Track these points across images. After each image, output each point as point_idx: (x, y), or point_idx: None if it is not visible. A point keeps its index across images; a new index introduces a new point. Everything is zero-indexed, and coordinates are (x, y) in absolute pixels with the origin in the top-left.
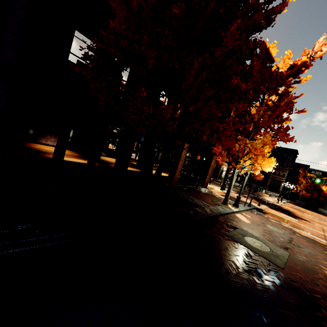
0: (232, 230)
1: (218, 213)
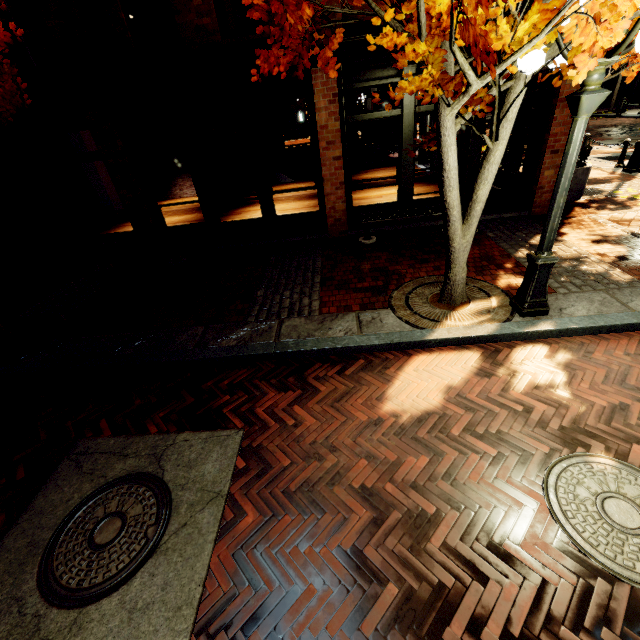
0: (161, 430)
1: (248, 352)
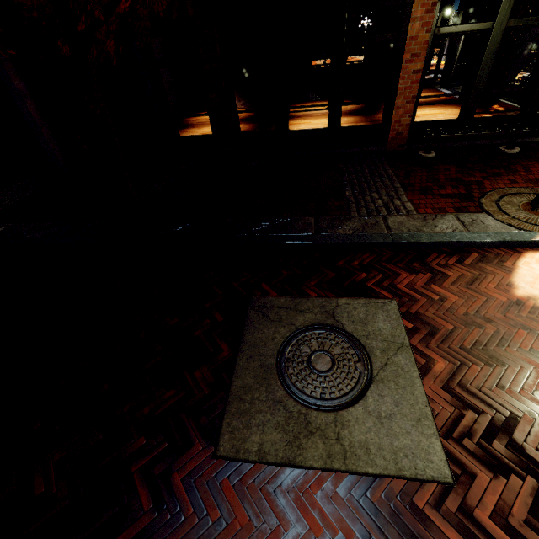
0: (319, 294)
1: (369, 240)
